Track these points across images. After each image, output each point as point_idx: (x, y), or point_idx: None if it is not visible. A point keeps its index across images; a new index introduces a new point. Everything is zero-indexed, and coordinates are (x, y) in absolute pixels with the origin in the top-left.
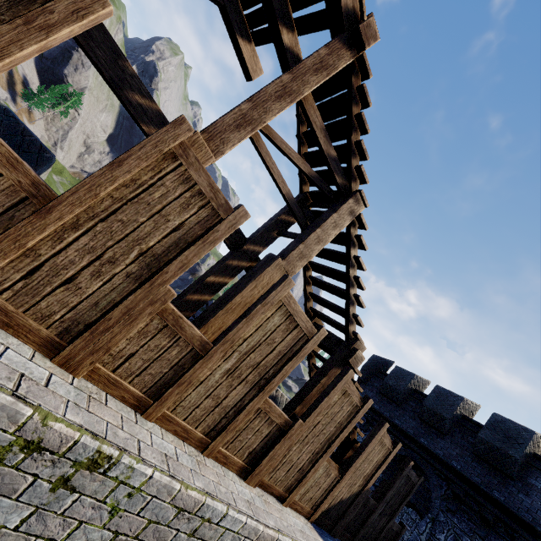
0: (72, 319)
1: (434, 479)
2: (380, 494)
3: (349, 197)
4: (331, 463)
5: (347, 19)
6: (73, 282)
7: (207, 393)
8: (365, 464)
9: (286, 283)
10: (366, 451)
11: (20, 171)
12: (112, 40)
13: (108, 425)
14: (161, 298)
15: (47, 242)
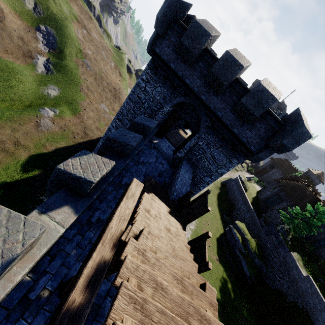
0: None
1: (204, 118)
2: (188, 221)
3: None
4: None
5: None
6: None
7: None
8: None
9: None
10: None
11: None
12: None
13: None
14: None
15: None
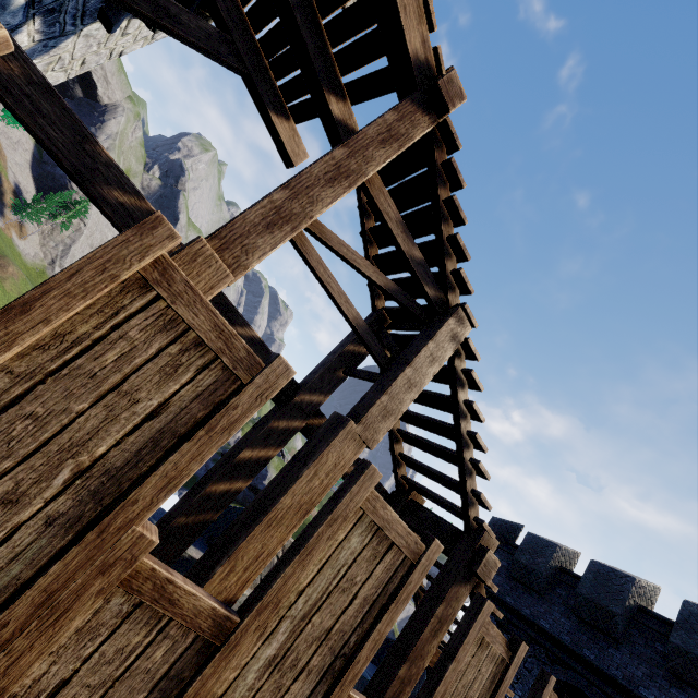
0: None
1: None
2: None
3: (448, 315)
4: None
5: (419, 75)
6: None
7: None
8: None
9: (367, 476)
10: None
11: None
12: (73, 115)
13: None
14: (123, 556)
15: None
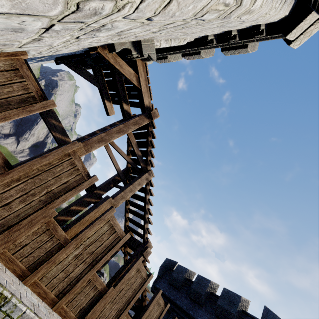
0: (1, 224)
1: None
2: None
3: (146, 172)
4: (129, 317)
5: (147, 109)
6: (7, 206)
7: (62, 269)
8: (149, 318)
9: (112, 210)
10: (149, 309)
11: (1, 157)
12: (47, 99)
13: (7, 282)
14: (49, 215)
15: (2, 186)
